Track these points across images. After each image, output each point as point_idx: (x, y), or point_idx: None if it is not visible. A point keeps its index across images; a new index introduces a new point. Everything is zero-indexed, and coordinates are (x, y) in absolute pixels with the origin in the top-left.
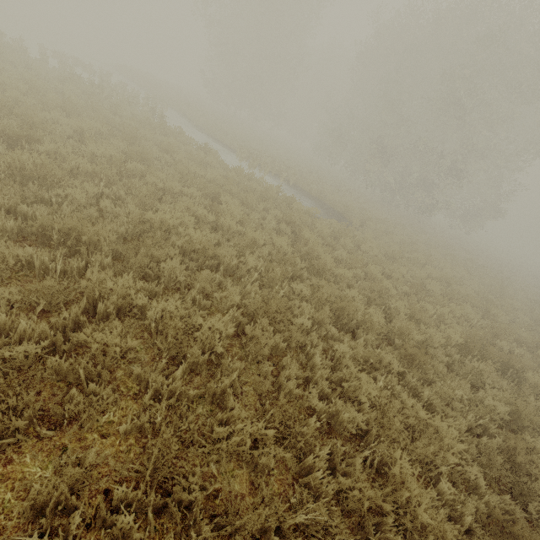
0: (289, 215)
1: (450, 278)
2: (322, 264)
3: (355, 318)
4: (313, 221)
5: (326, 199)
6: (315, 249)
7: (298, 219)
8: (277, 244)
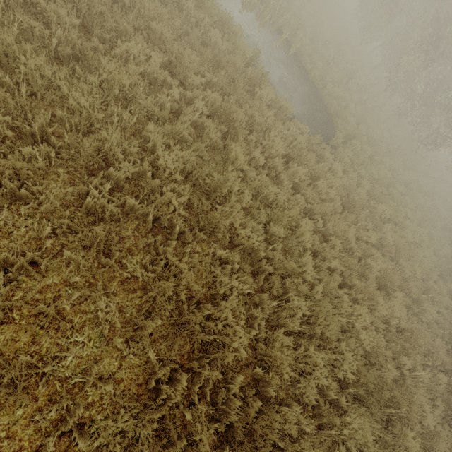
0: (231, 108)
1: (404, 251)
2: (217, 217)
3: (202, 338)
4: (272, 124)
5: (325, 90)
6: (228, 184)
7: (240, 119)
8: (159, 162)
